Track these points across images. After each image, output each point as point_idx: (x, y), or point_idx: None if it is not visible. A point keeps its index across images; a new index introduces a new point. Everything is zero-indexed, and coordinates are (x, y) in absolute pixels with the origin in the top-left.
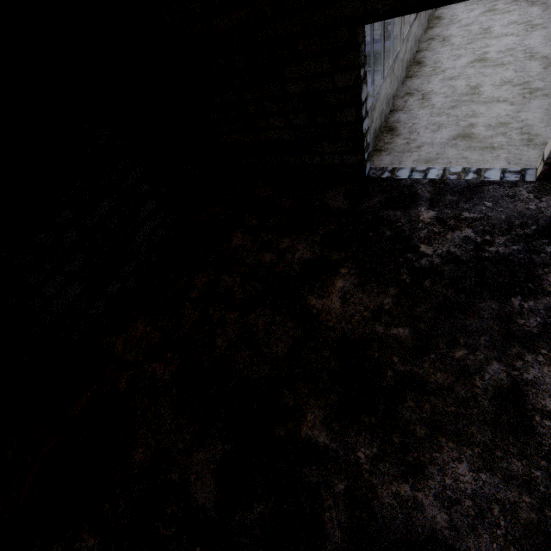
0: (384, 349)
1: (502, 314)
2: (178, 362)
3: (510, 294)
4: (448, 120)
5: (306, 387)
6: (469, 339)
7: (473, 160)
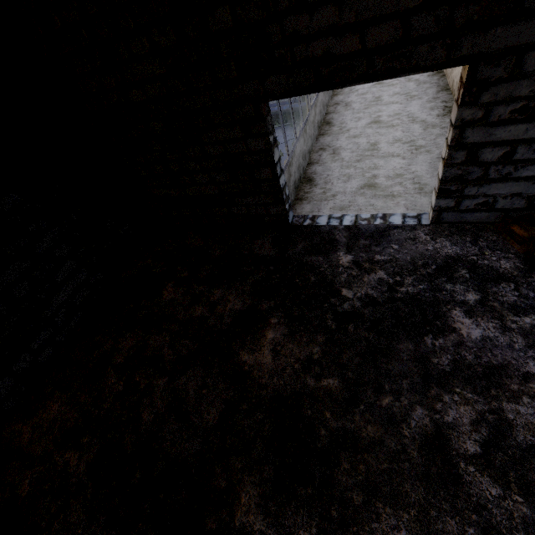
0: (316, 404)
1: (418, 354)
2: (97, 447)
3: (422, 333)
4: (356, 171)
5: (240, 461)
6: (393, 384)
7: (379, 207)
